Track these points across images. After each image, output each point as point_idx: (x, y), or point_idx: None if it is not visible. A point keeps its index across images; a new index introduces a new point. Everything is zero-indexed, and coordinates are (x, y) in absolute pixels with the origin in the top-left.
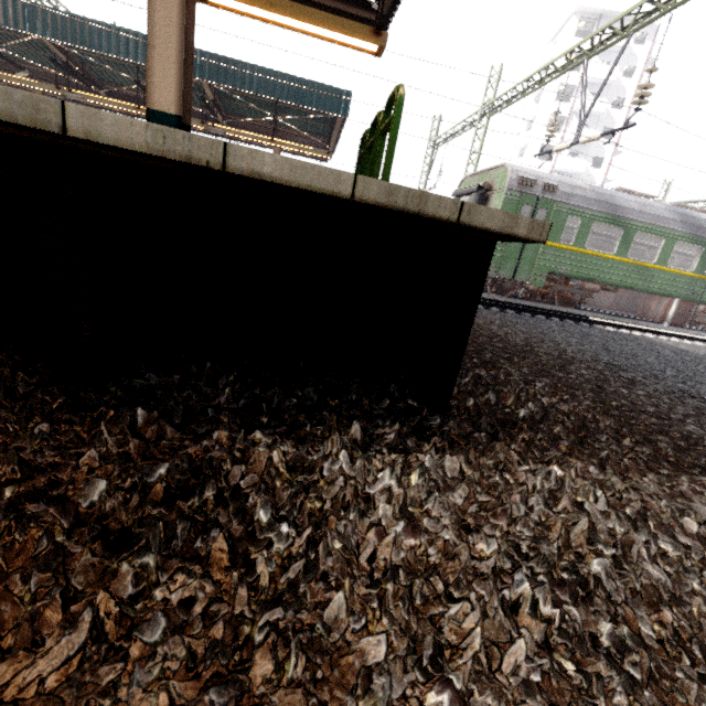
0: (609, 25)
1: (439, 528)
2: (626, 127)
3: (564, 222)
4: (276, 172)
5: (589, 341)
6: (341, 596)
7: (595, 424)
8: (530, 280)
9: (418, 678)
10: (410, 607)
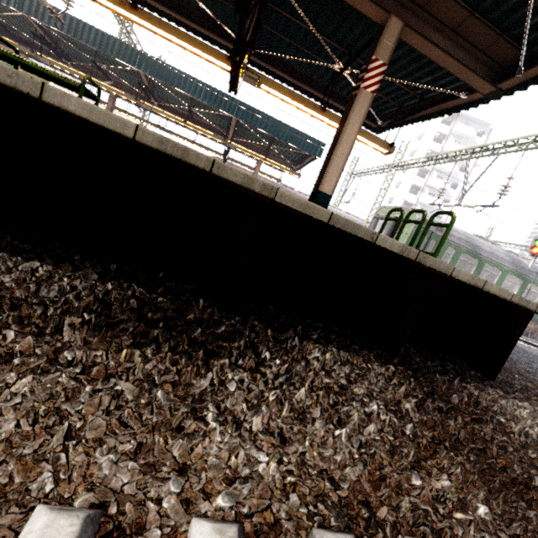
0: (486, 146)
1: None
2: (493, 206)
3: (445, 250)
4: (494, 291)
5: None
6: None
7: None
8: None
9: None
10: None
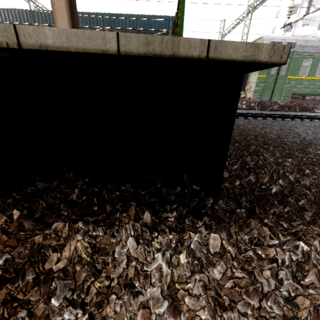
0: None
1: (198, 306)
2: None
3: (301, 63)
4: (57, 42)
5: None
6: None
7: None
8: (280, 100)
9: None
10: None
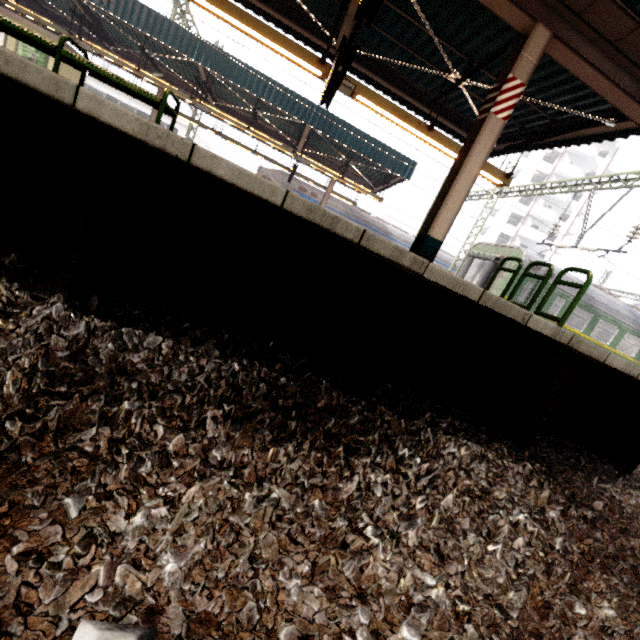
0: (617, 175)
1: None
2: (619, 252)
3: (553, 300)
4: None
5: None
6: None
7: None
8: None
9: None
10: None
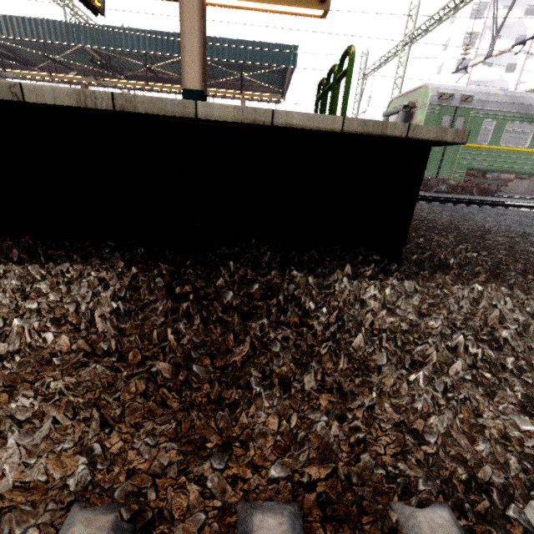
0: None
1: (406, 314)
2: None
3: (480, 125)
4: (299, 122)
5: (504, 219)
6: (360, 336)
7: (506, 266)
8: (451, 177)
9: (404, 372)
10: (395, 345)
